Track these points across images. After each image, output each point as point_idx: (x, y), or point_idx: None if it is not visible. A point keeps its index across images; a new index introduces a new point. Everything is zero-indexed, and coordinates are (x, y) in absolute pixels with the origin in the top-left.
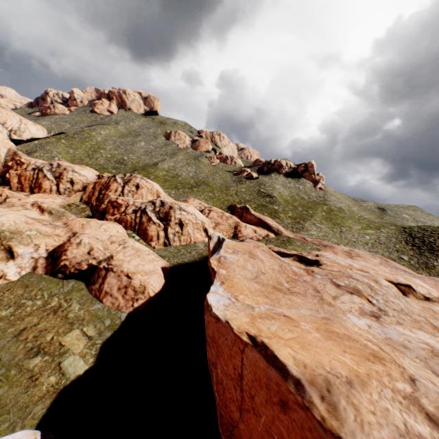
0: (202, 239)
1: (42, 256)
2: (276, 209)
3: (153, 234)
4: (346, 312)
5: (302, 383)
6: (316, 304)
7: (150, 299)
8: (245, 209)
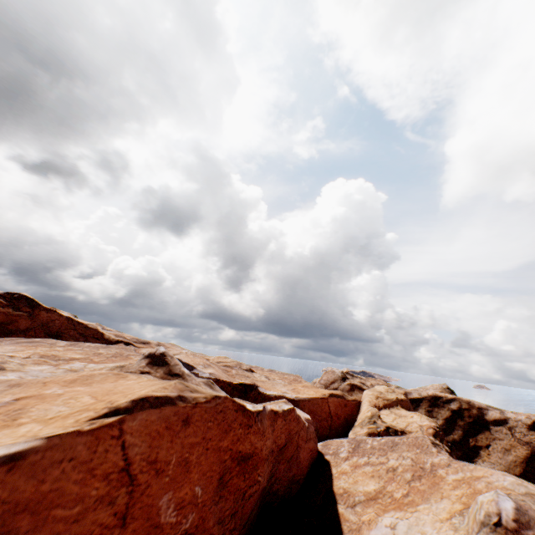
0: None
1: None
2: None
3: None
4: None
5: (183, 395)
6: None
7: None
8: None
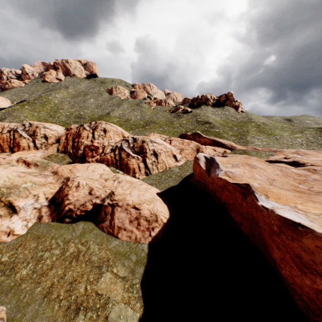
0: (174, 164)
1: (43, 205)
2: (217, 131)
3: (135, 166)
4: None
5: None
6: None
7: (164, 225)
8: (196, 135)
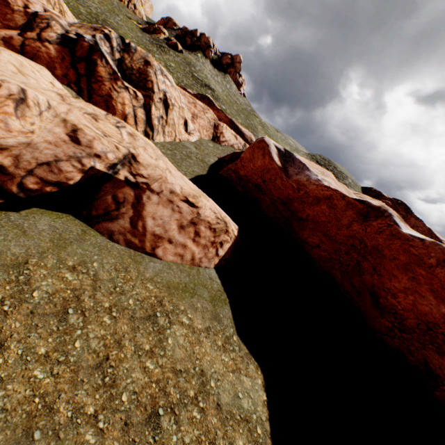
0: (186, 136)
1: None
2: (224, 109)
3: (128, 111)
4: None
5: None
6: None
7: (235, 240)
8: (207, 100)
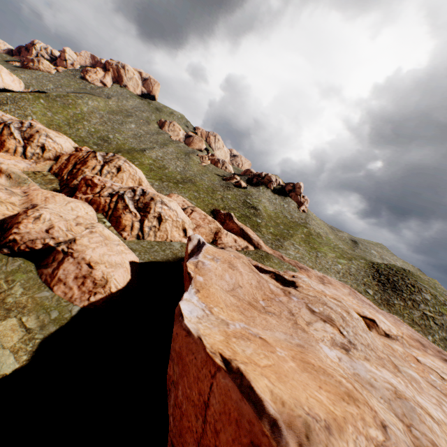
0: (180, 238)
1: None
2: (258, 222)
3: (128, 223)
4: (319, 341)
5: (279, 425)
6: (291, 328)
7: (111, 295)
8: (229, 216)
